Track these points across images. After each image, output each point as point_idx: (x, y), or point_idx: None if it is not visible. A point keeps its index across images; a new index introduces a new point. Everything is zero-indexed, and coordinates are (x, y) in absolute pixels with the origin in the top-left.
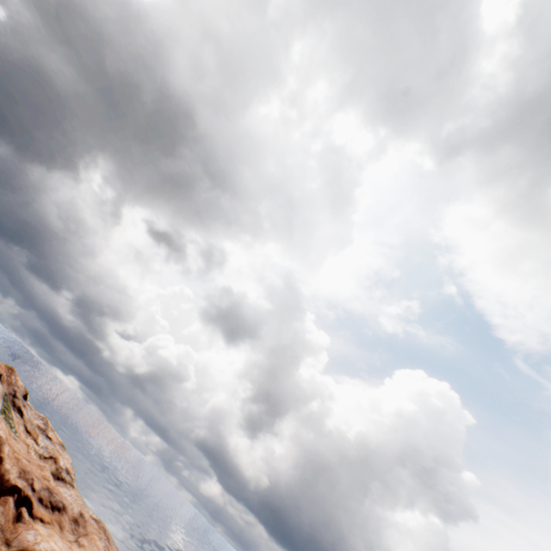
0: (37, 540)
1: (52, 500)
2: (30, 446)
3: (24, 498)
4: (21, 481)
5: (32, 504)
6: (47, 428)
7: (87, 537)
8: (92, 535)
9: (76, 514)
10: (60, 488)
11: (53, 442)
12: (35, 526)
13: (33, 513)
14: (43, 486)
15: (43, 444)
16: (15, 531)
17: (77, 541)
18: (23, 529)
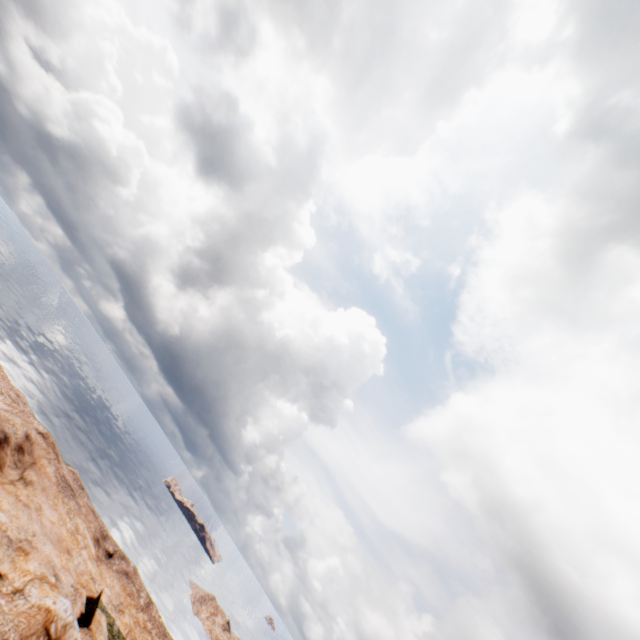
0: None
1: None
2: None
3: None
4: None
5: None
6: None
7: (35, 468)
8: (41, 462)
9: (20, 439)
10: None
11: None
12: None
13: None
14: None
15: None
16: None
17: (22, 479)
18: None
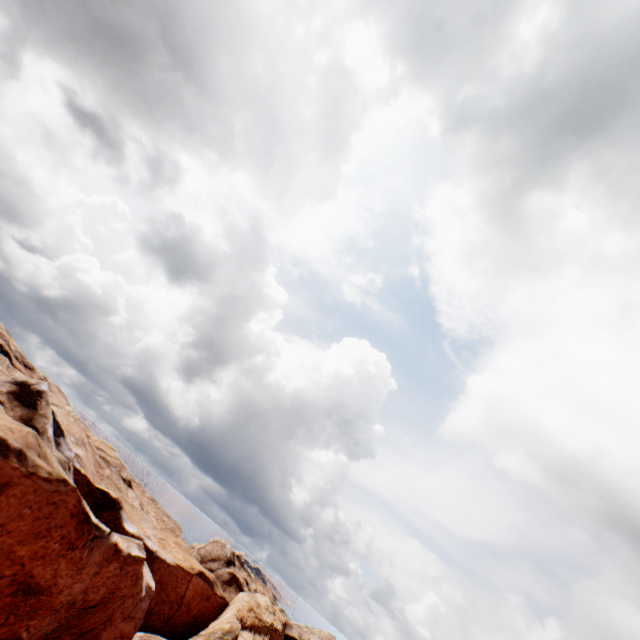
0: None
1: (25, 361)
2: None
3: (6, 352)
4: (2, 340)
5: (12, 358)
6: None
7: (53, 393)
8: (56, 393)
9: (42, 377)
10: None
11: (2, 328)
12: (18, 372)
13: (13, 364)
14: (16, 350)
15: None
16: None
17: None
18: (11, 370)
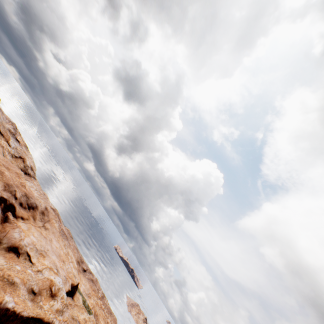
0: (21, 237)
1: (29, 203)
2: (4, 147)
3: (9, 205)
4: (6, 193)
5: (15, 209)
6: (16, 133)
7: (49, 223)
8: (52, 221)
9: (43, 209)
10: (28, 182)
11: (21, 145)
12: (18, 224)
13: (15, 214)
14: (22, 194)
15: (13, 145)
16: (4, 231)
17: (43, 226)
18: (10, 228)
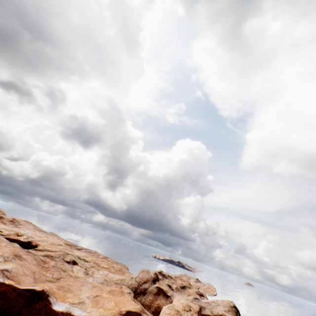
0: None
1: None
2: None
3: None
4: None
5: None
6: None
7: (21, 225)
8: (24, 225)
9: (11, 219)
10: None
11: None
12: None
13: None
14: None
15: None
16: None
17: (16, 227)
18: None
